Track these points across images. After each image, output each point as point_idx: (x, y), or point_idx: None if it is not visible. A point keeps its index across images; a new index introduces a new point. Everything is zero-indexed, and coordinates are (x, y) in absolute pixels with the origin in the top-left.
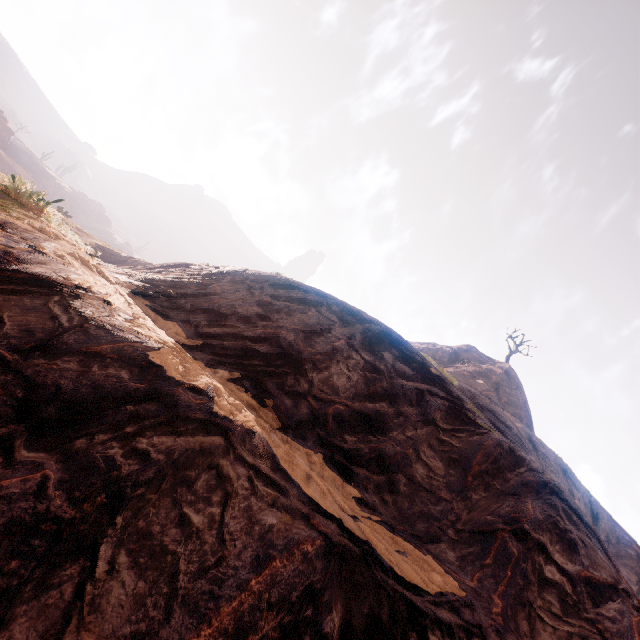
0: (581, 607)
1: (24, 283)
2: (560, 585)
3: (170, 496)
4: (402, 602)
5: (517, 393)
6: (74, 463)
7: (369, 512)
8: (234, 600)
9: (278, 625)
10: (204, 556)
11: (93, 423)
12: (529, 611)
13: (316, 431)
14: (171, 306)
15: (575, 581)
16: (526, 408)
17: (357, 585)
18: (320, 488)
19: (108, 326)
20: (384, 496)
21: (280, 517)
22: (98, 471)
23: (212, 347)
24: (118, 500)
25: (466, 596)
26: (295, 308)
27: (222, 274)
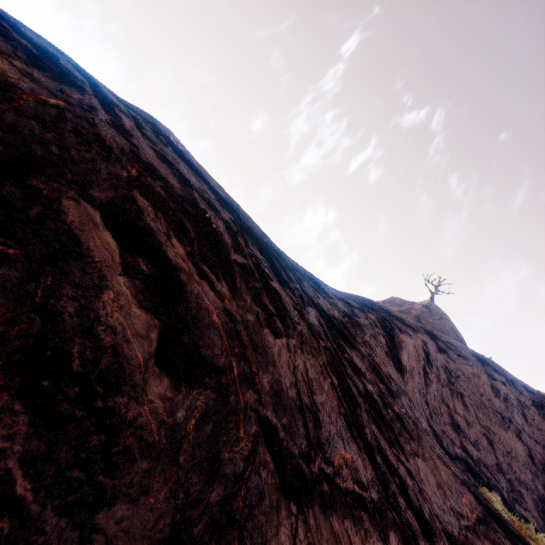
0: None
1: None
2: None
3: None
4: None
5: (442, 322)
6: None
7: None
8: None
9: None
10: None
11: None
12: None
13: None
14: None
15: None
16: (454, 333)
17: None
18: None
19: None
20: None
21: None
22: None
23: None
24: None
25: None
26: None
27: None
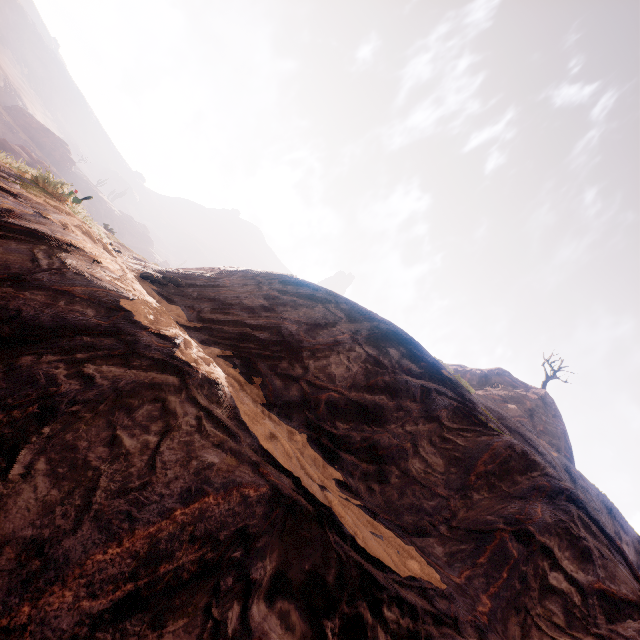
0: (591, 621)
1: (16, 232)
2: (567, 595)
3: (106, 418)
4: (356, 569)
5: (555, 422)
6: (15, 375)
7: (350, 495)
8: (153, 525)
9: (198, 560)
10: (129, 478)
11: (45, 345)
12: (524, 617)
13: (304, 413)
14: (178, 293)
15: (586, 592)
16: (565, 439)
17: (302, 540)
18: (285, 450)
19: (87, 275)
20: (371, 484)
21: (224, 458)
22: (37, 385)
23: (211, 330)
24: (50, 413)
25: (446, 589)
26: (302, 303)
27: (235, 271)
